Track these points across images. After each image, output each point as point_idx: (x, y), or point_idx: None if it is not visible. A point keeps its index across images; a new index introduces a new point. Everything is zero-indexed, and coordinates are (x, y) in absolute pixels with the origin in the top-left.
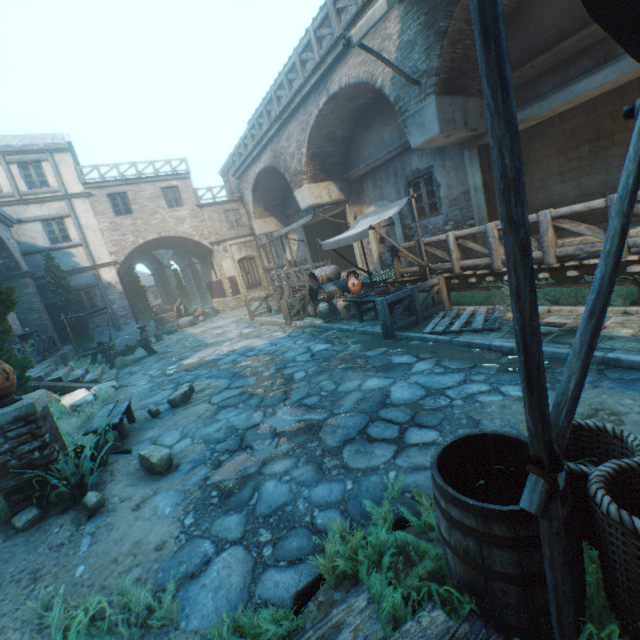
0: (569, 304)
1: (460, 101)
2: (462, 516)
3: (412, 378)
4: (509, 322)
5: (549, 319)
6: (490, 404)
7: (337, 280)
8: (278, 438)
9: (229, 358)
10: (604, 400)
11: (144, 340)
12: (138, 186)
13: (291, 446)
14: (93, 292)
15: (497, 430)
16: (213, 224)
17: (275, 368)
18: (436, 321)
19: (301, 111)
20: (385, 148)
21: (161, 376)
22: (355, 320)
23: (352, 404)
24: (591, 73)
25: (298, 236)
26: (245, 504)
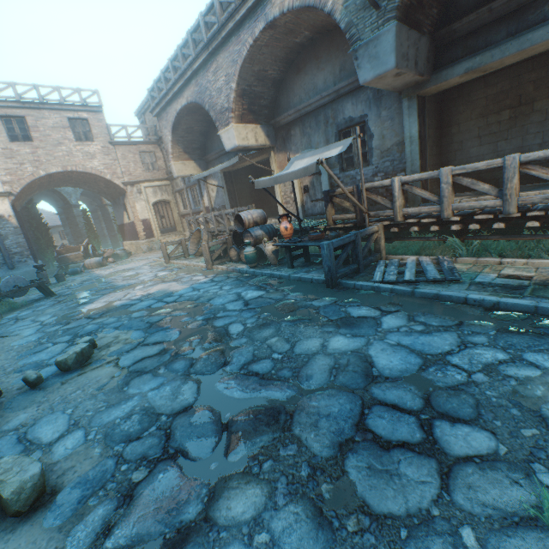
0: (516, 257)
1: (414, 37)
2: None
3: (390, 337)
4: (463, 273)
5: (507, 271)
6: (528, 381)
7: (264, 225)
8: (227, 435)
9: (143, 304)
10: None
11: (39, 280)
12: (40, 112)
13: (252, 454)
14: None
15: None
16: (127, 164)
17: (202, 318)
18: (381, 269)
19: (233, 40)
20: (317, 94)
21: (55, 324)
22: (284, 266)
23: (325, 375)
24: None
25: (217, 182)
26: None
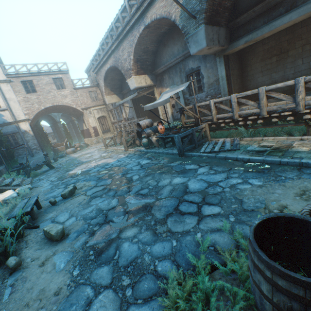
0: (271, 136)
1: (216, 29)
2: (290, 286)
3: (198, 177)
4: (243, 146)
5: (263, 143)
6: (245, 190)
7: (151, 127)
8: (127, 215)
9: (95, 169)
10: (306, 185)
11: (47, 161)
12: (39, 77)
13: (136, 219)
14: (16, 136)
15: (287, 214)
16: (83, 99)
17: (121, 174)
18: (205, 146)
19: (129, 35)
20: (175, 57)
21: (57, 181)
22: (162, 147)
23: (168, 193)
24: (283, 15)
25: (129, 105)
26: (111, 259)
